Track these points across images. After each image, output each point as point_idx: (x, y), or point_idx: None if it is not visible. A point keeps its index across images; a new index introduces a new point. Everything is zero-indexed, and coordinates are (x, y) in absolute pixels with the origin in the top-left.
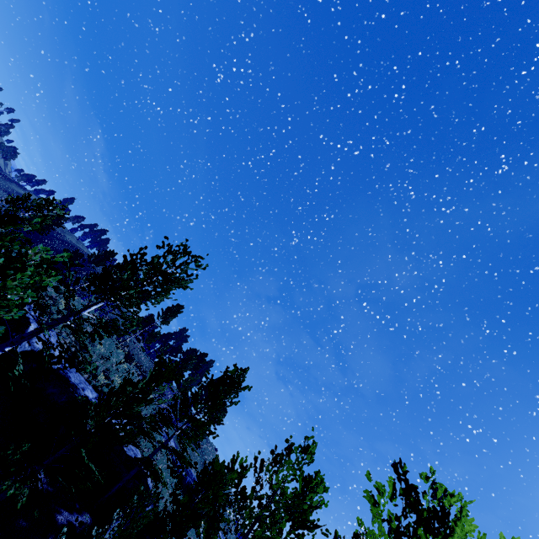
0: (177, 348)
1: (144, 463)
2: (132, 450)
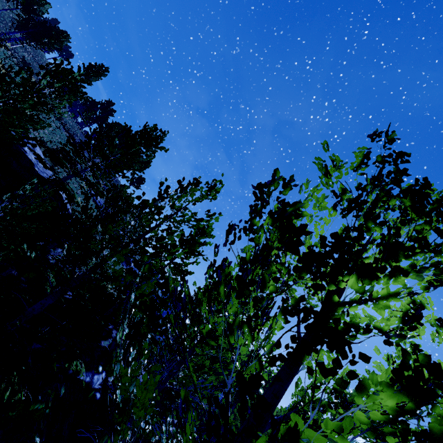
0: (102, 118)
1: (54, 180)
2: (46, 174)
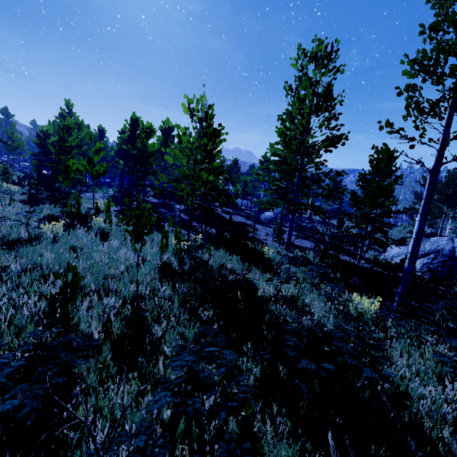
0: None
1: None
2: None
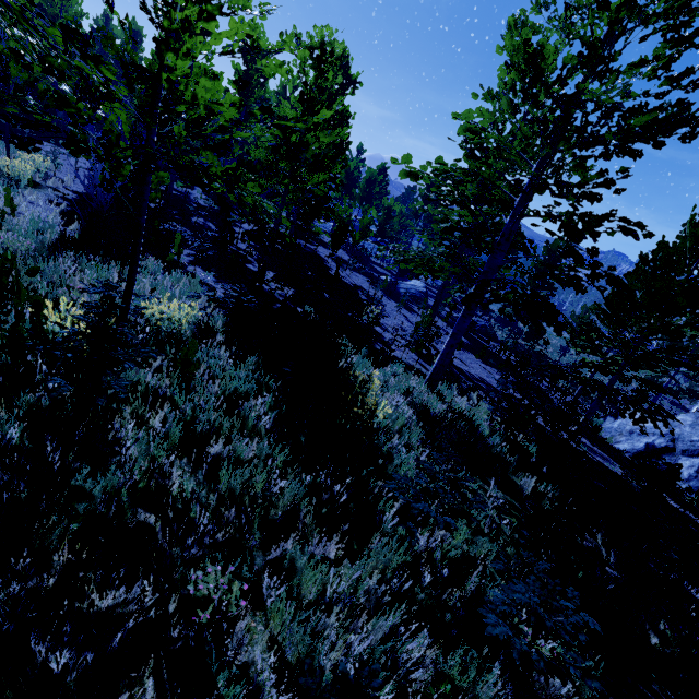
0: None
1: None
2: None
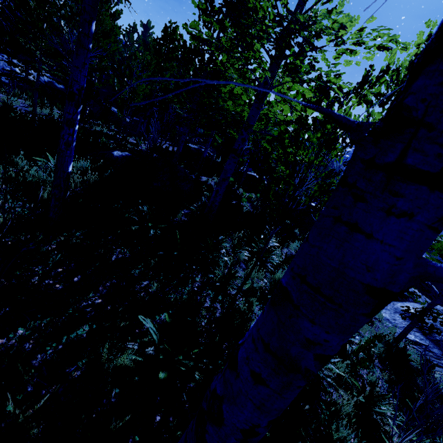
0: None
1: None
2: None
